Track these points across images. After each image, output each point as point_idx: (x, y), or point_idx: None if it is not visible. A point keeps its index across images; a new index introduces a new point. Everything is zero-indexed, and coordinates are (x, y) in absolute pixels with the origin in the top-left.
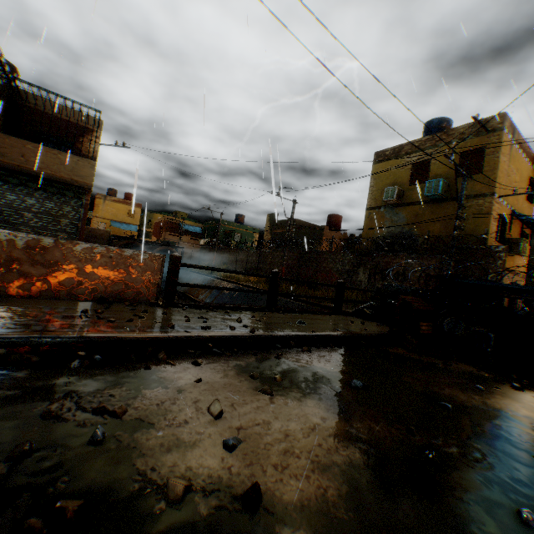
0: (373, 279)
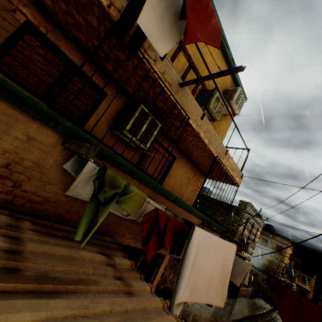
0: None
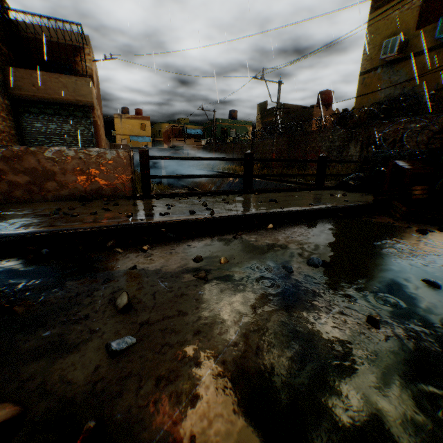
0: (365, 152)
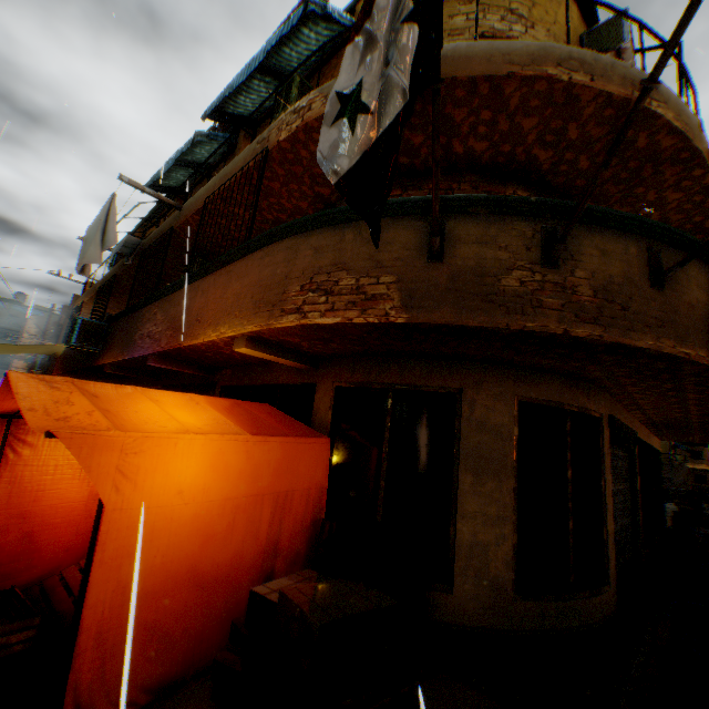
0: None
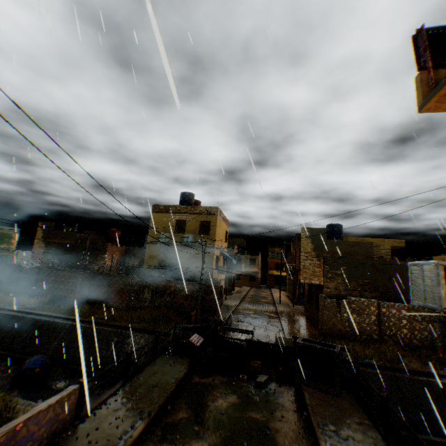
0: (155, 297)
